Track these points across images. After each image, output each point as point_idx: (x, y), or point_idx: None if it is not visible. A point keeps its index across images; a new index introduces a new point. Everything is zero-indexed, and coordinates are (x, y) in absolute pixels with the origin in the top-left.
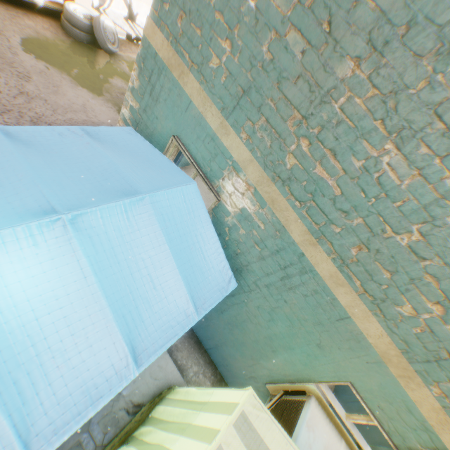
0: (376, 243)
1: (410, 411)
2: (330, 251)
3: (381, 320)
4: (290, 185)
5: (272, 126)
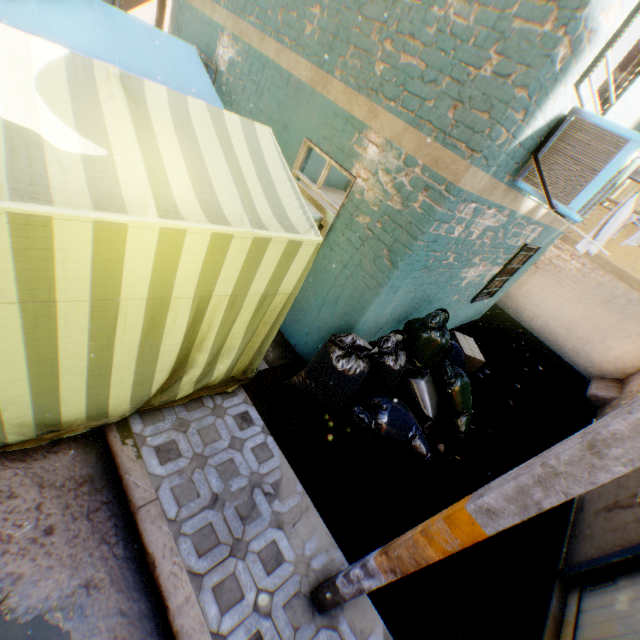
0: (286, 2)
1: (336, 116)
2: (271, 35)
3: (303, 55)
4: (246, 12)
5: None
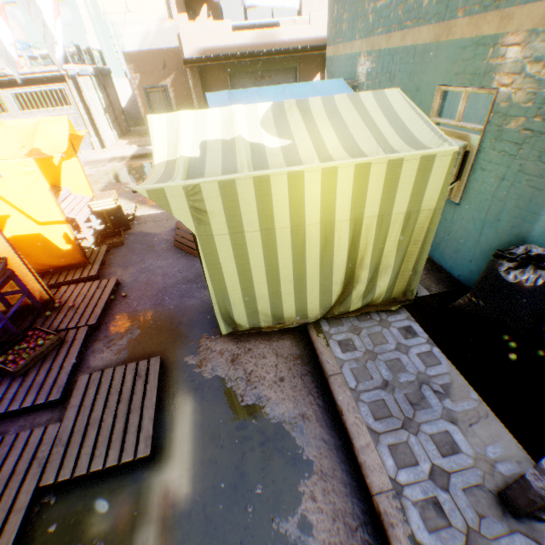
0: None
1: (464, 48)
2: (395, 30)
3: (423, 24)
4: (374, 29)
5: (362, 19)
